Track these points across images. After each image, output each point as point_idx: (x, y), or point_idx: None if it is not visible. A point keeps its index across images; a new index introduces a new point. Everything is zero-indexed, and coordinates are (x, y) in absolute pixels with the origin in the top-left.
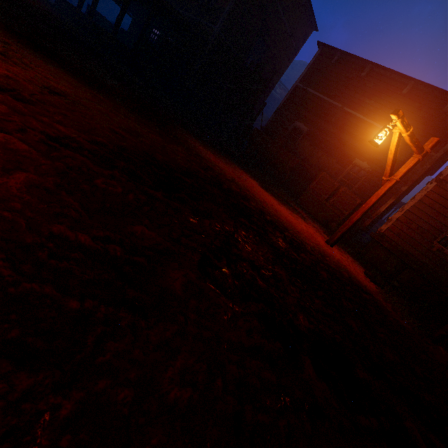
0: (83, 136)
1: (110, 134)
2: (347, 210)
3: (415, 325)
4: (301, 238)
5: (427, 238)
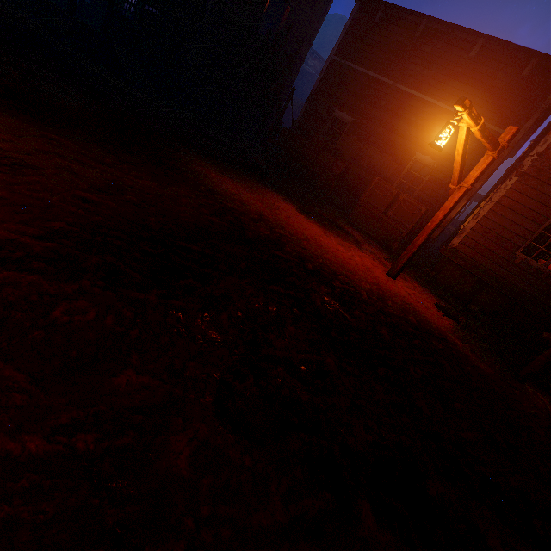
0: (31, 230)
1: (75, 209)
2: (410, 223)
3: (498, 366)
4: (354, 282)
5: (508, 248)
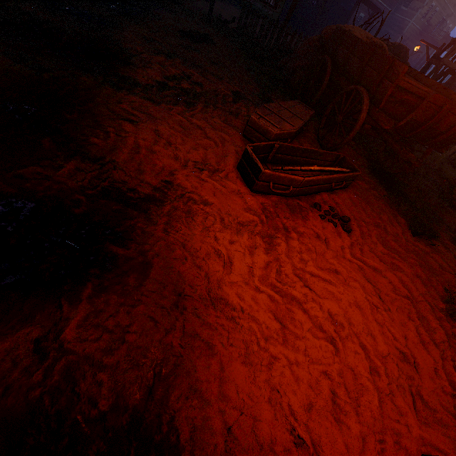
0: None
1: None
2: None
3: None
4: None
5: None
